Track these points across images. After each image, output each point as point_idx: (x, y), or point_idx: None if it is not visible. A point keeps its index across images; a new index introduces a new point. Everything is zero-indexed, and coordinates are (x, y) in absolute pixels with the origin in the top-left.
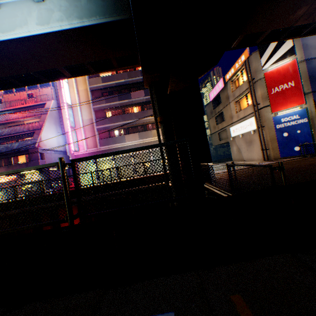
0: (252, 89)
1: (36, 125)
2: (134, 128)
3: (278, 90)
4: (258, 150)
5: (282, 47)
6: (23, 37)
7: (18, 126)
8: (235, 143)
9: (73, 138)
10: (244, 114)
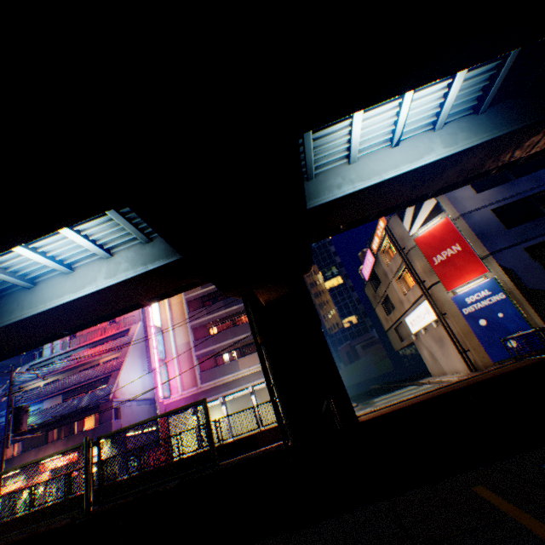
0: (407, 262)
1: (115, 362)
2: (252, 345)
3: (442, 257)
4: (456, 353)
5: (424, 205)
6: (92, 292)
7: (91, 367)
8: (422, 343)
9: (162, 376)
10: (413, 296)
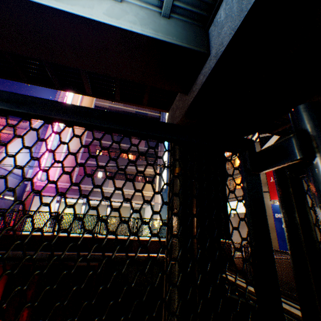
0: None
1: (6, 136)
2: (122, 175)
3: None
4: None
5: None
6: (81, 16)
7: None
8: None
9: (46, 164)
10: (238, 193)
